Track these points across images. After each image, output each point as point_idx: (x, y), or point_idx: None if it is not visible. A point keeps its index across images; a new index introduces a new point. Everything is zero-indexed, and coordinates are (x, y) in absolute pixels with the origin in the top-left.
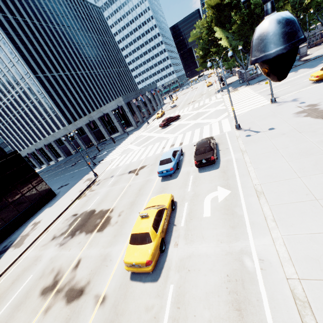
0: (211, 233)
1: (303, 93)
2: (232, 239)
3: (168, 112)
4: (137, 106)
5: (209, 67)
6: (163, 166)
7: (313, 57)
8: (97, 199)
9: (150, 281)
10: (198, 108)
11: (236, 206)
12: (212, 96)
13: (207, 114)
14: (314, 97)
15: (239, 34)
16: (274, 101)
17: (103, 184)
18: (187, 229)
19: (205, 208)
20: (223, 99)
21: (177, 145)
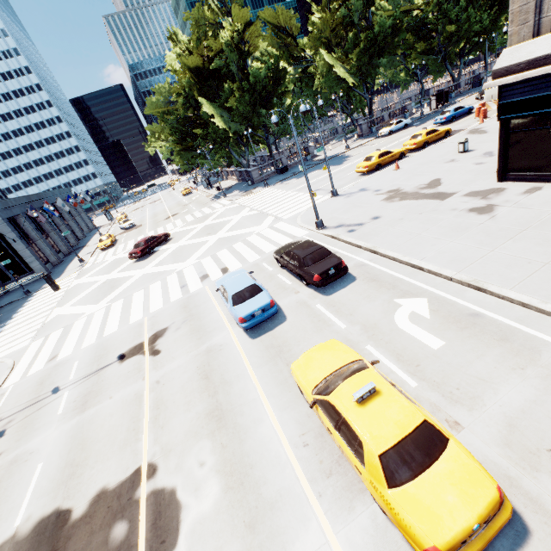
0: (485, 366)
1: (364, 183)
2: (530, 355)
3: (125, 236)
4: (37, 227)
5: (275, 123)
6: (248, 304)
7: (328, 157)
8: (41, 472)
9: (515, 548)
10: (200, 220)
11: (464, 311)
12: (211, 204)
13: (233, 224)
14: (384, 184)
15: (238, 114)
16: (336, 194)
17: (33, 424)
18: (436, 385)
19: (419, 336)
20: (240, 204)
21: (218, 274)
